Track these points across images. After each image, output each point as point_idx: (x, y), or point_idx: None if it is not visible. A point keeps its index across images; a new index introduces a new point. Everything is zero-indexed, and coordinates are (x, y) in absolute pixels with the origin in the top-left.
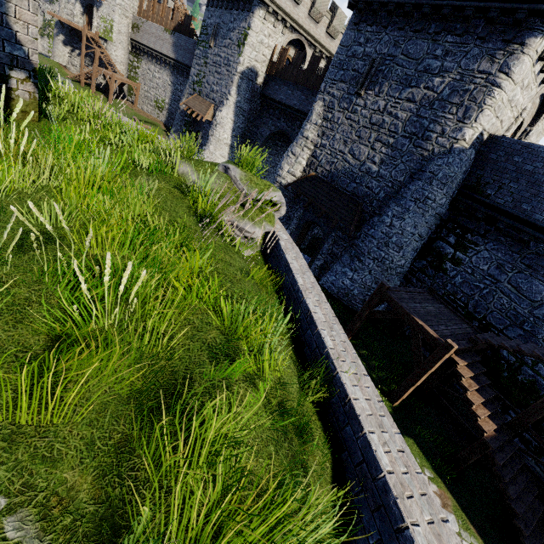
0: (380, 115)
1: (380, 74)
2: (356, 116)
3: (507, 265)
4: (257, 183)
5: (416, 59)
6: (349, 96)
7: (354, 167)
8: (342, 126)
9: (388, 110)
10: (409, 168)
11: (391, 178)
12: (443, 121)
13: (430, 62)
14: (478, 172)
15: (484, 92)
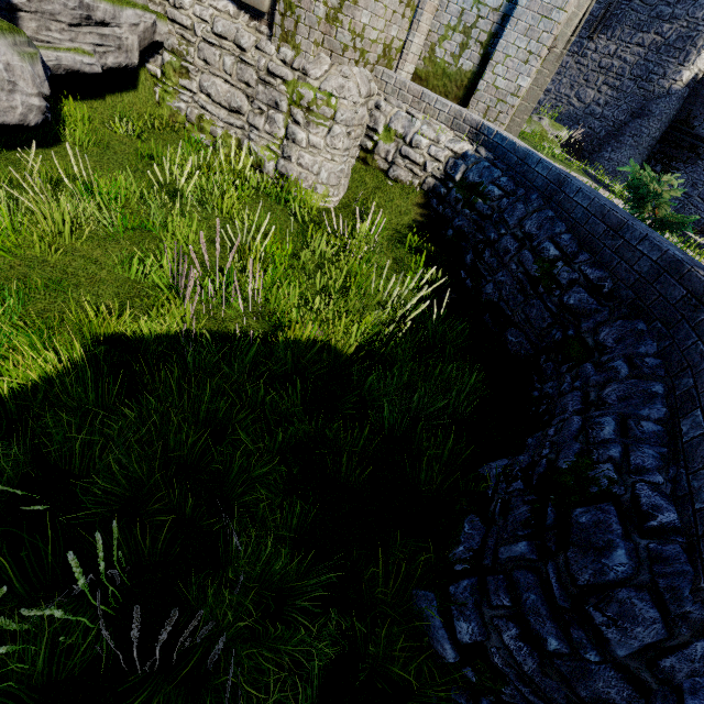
0: (609, 59)
1: (614, 18)
2: (586, 61)
3: (699, 183)
4: (556, 126)
5: (651, 6)
6: (581, 40)
7: (579, 110)
8: (571, 70)
9: (618, 55)
10: (630, 108)
11: (613, 118)
12: (666, 64)
13: (663, 9)
14: (689, 108)
15: (703, 38)
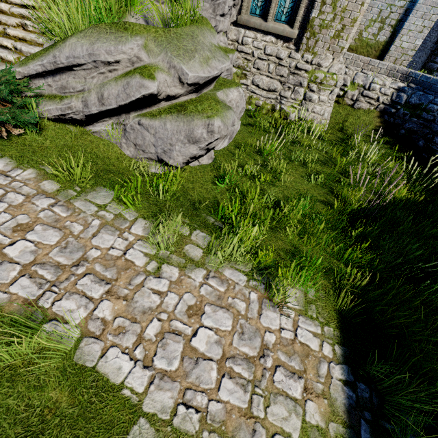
0: None
1: None
2: None
3: None
4: None
5: None
6: None
7: None
8: None
9: None
10: None
11: None
12: None
13: None
14: None
15: None
